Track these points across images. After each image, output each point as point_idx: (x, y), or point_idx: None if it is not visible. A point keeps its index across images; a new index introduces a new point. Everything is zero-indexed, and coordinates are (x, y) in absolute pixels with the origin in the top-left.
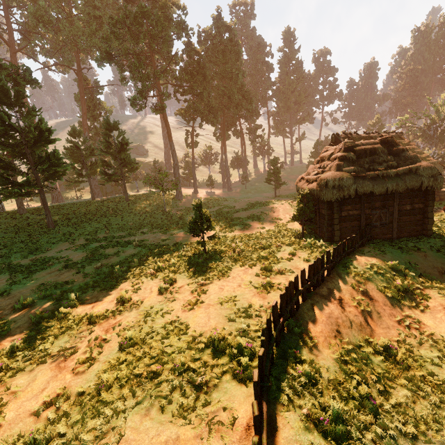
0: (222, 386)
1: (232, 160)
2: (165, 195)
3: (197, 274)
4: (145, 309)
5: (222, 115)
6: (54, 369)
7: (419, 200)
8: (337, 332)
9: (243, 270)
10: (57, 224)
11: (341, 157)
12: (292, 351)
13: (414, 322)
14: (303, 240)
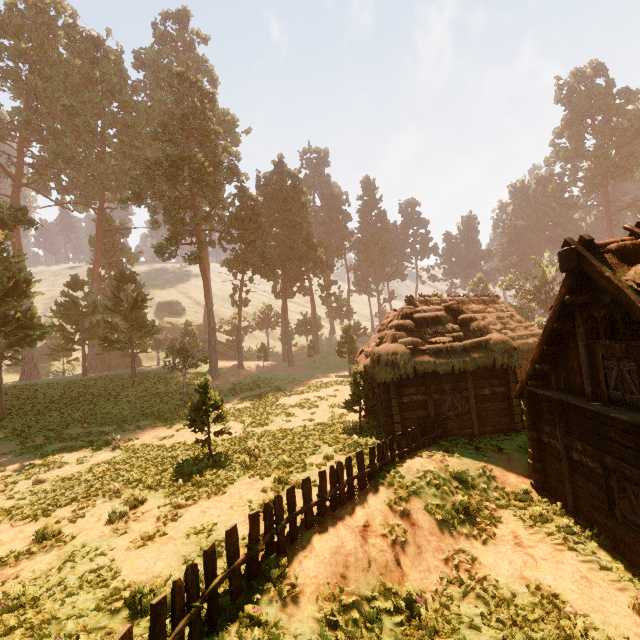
0: None
1: (298, 323)
2: (194, 370)
3: (180, 490)
4: (72, 549)
5: (282, 267)
6: None
7: (499, 382)
8: (341, 577)
9: (249, 482)
10: (9, 414)
11: (397, 326)
12: (249, 607)
13: (466, 560)
14: (352, 438)
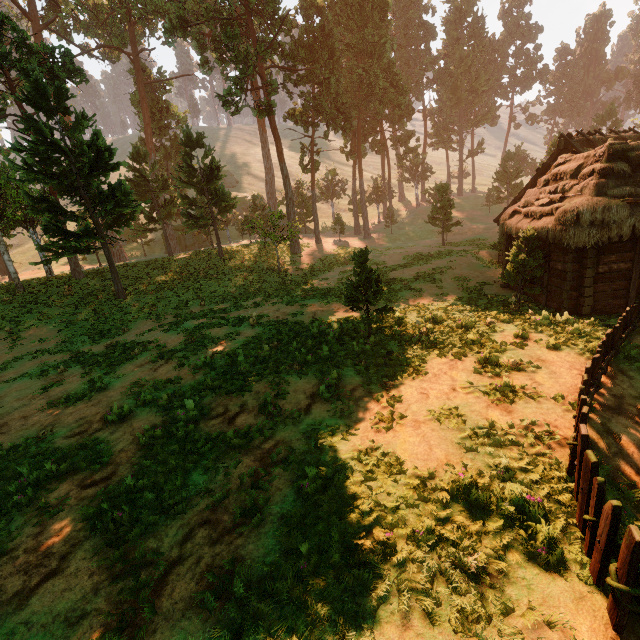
0: (514, 574)
1: (369, 190)
2: (274, 246)
3: (371, 369)
4: (310, 427)
5: (356, 116)
6: (203, 524)
7: None
8: None
9: (446, 362)
10: (129, 294)
11: (602, 171)
12: None
13: None
14: (529, 314)
